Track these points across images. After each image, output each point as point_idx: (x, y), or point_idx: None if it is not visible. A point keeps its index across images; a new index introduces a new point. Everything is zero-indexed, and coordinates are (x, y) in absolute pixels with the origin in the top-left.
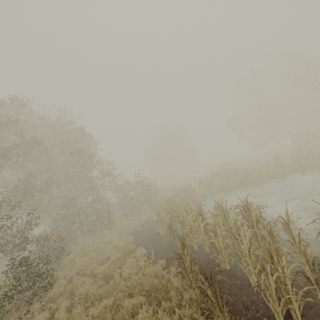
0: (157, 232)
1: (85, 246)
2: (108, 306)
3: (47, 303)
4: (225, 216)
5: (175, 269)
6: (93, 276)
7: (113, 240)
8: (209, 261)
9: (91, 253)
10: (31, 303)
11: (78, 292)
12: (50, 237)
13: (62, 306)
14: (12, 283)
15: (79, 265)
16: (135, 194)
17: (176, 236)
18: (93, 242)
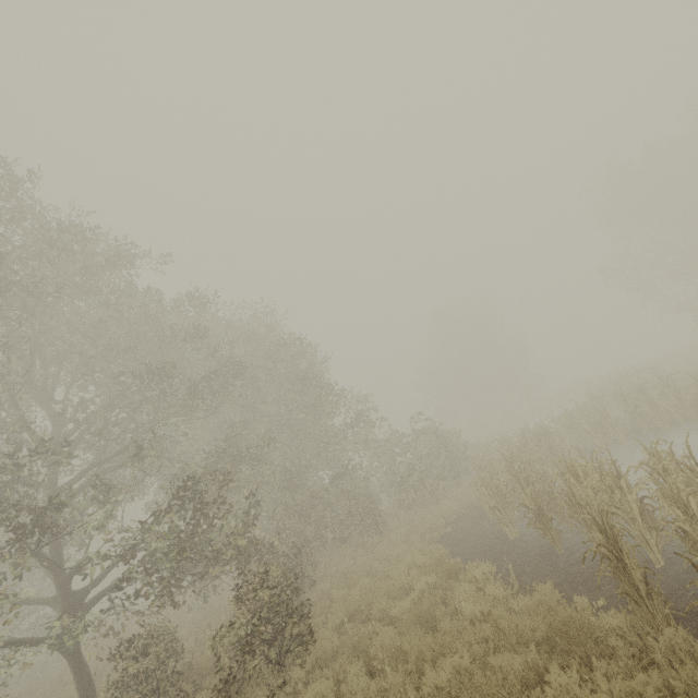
0: (496, 534)
1: (341, 569)
2: (463, 668)
3: (317, 668)
4: (692, 471)
5: (586, 604)
6: (387, 622)
7: (400, 553)
8: (677, 583)
9: (362, 579)
10: (284, 666)
11: (376, 647)
12: (275, 547)
13: (351, 674)
14: (246, 623)
15: (351, 600)
16: (418, 458)
17: (558, 535)
18: (353, 562)
